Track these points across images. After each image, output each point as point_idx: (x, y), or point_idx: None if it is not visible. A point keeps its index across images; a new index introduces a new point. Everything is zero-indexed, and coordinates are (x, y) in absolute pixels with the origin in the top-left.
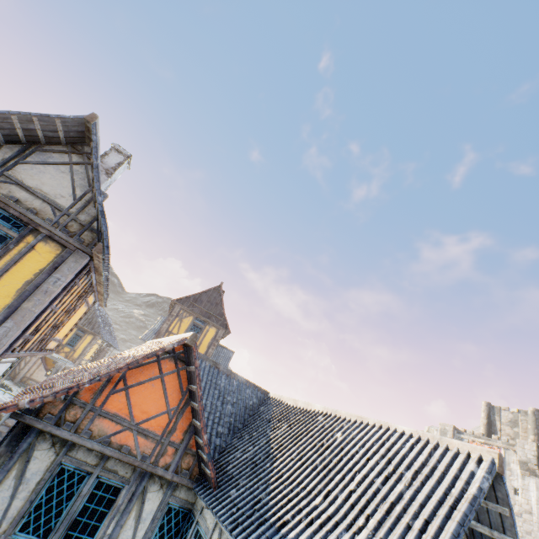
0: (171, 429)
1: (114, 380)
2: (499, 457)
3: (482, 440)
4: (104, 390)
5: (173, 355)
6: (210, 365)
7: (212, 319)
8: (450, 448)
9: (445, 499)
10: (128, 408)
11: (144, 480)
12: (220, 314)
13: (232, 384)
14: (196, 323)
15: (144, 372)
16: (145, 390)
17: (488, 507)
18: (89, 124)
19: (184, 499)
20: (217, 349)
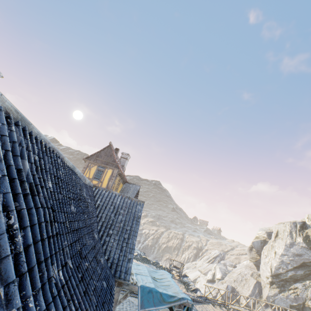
0: None
1: None
2: None
3: None
4: None
5: None
6: None
7: (109, 165)
8: None
9: None
10: None
11: None
12: (113, 161)
13: None
14: (99, 169)
15: None
16: None
17: None
18: None
19: None
20: (129, 185)
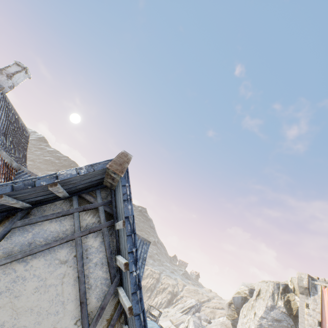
0: None
1: None
2: (122, 156)
3: None
4: None
5: None
6: None
7: None
8: None
9: None
10: None
11: None
12: None
13: None
14: None
15: None
16: None
17: (119, 228)
18: None
19: None
20: None
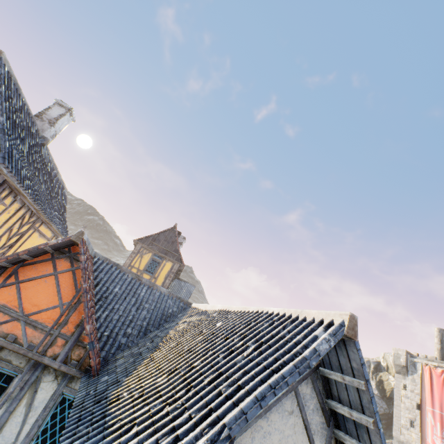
0: (62, 322)
1: (6, 275)
2: (351, 319)
3: (436, 363)
4: None
5: (68, 255)
6: (132, 278)
7: (169, 255)
8: (308, 319)
9: (274, 365)
10: (18, 301)
11: (38, 370)
12: (175, 251)
13: (153, 294)
14: (155, 259)
15: (37, 269)
16: (37, 285)
17: (345, 382)
18: None
19: None
20: (181, 283)
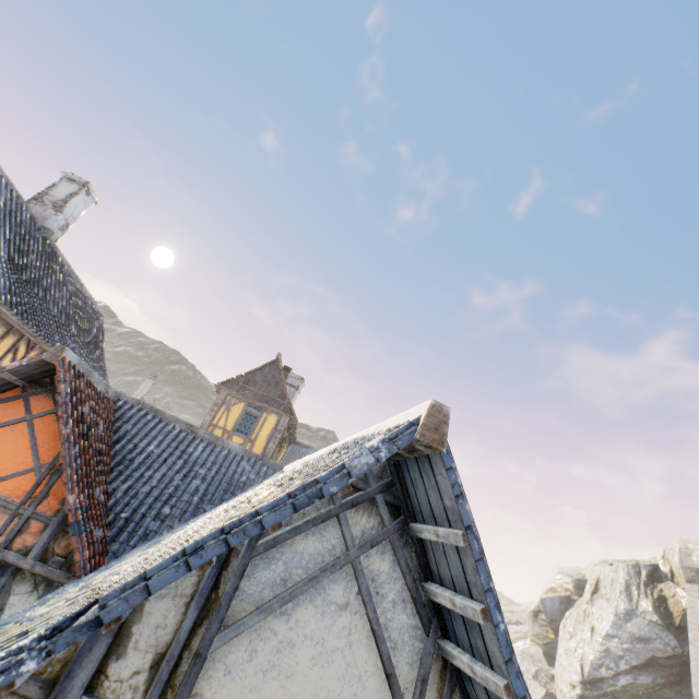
0: (39, 495)
1: None
2: (435, 413)
3: None
4: None
5: (50, 389)
6: (181, 430)
7: (271, 404)
8: None
9: None
10: None
11: (5, 575)
12: (281, 396)
13: (216, 454)
14: (249, 411)
15: None
16: None
17: (439, 541)
18: None
19: None
20: (300, 450)
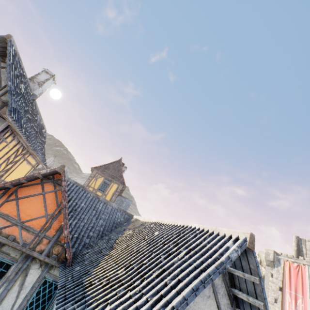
0: (47, 228)
1: (9, 193)
2: (251, 237)
3: (293, 260)
4: (0, 199)
5: (52, 181)
6: (93, 196)
7: (115, 179)
8: (220, 234)
9: (201, 266)
10: (16, 212)
11: (28, 261)
12: (120, 176)
13: (107, 208)
14: (105, 181)
15: (31, 190)
16: (30, 201)
17: (245, 277)
18: (7, 40)
19: (56, 276)
20: (122, 199)
